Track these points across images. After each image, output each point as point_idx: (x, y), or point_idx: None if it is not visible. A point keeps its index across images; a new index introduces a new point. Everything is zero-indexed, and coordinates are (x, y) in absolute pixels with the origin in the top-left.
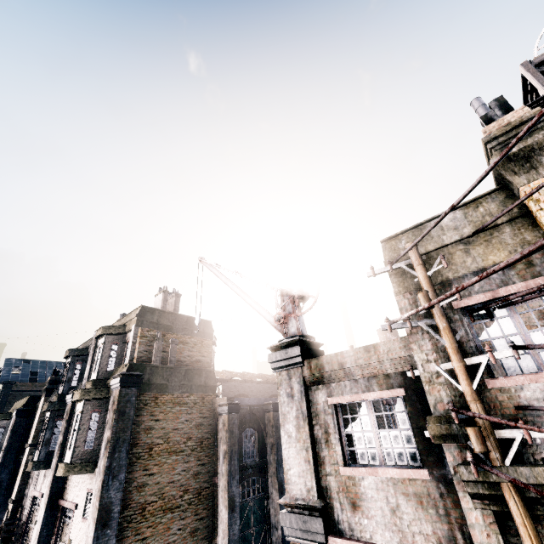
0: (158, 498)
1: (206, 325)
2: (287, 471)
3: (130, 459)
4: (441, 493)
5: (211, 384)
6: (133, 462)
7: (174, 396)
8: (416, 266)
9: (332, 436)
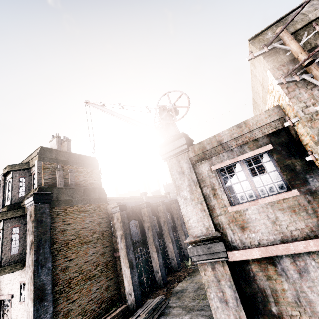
0: (79, 273)
1: (92, 160)
2: (188, 221)
3: (52, 253)
4: (308, 201)
5: (103, 197)
6: (56, 254)
7: (78, 207)
8: (290, 41)
9: (218, 190)
